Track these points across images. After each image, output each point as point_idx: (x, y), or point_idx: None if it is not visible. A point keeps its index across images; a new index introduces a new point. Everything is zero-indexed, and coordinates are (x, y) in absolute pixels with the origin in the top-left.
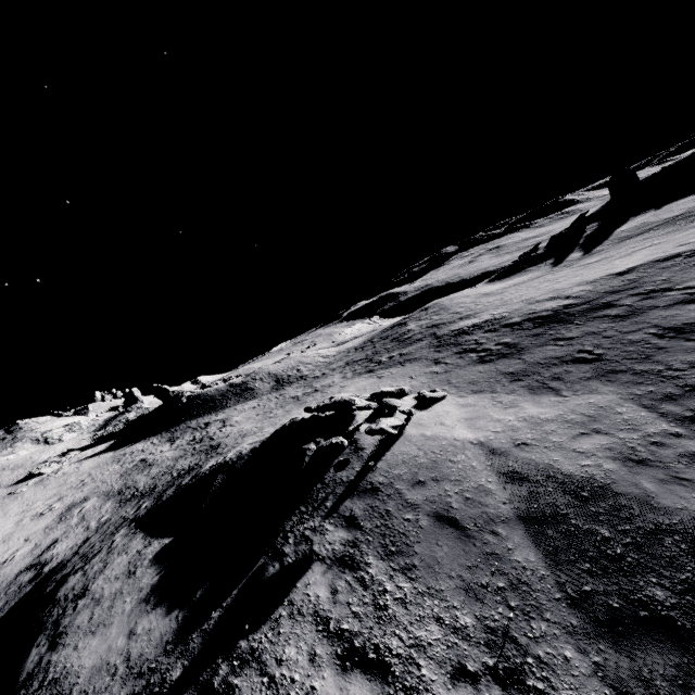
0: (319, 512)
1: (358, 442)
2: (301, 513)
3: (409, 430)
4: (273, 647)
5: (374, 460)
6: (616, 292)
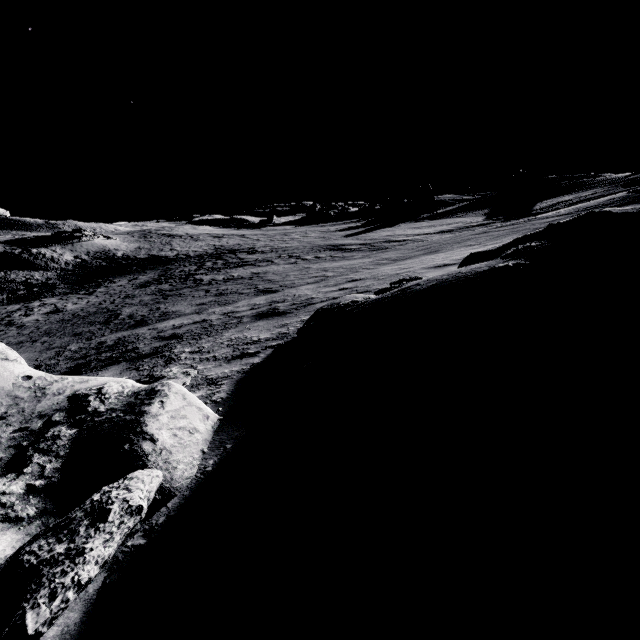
0: (61, 244)
1: (82, 239)
2: (56, 243)
3: (97, 240)
4: (41, 249)
5: (82, 241)
6: (191, 235)
